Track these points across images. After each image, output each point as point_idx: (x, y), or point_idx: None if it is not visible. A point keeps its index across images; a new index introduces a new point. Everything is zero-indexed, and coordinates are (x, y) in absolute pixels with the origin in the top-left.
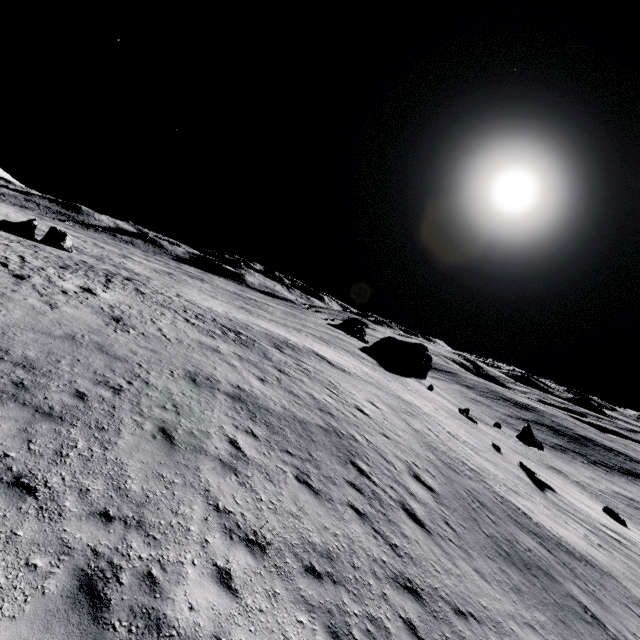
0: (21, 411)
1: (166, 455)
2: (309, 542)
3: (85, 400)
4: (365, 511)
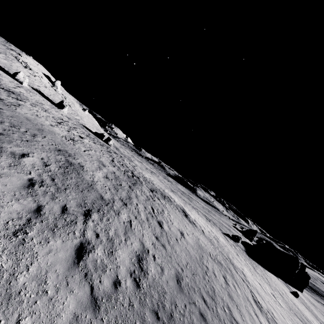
0: None
1: None
2: None
3: None
4: (44, 214)
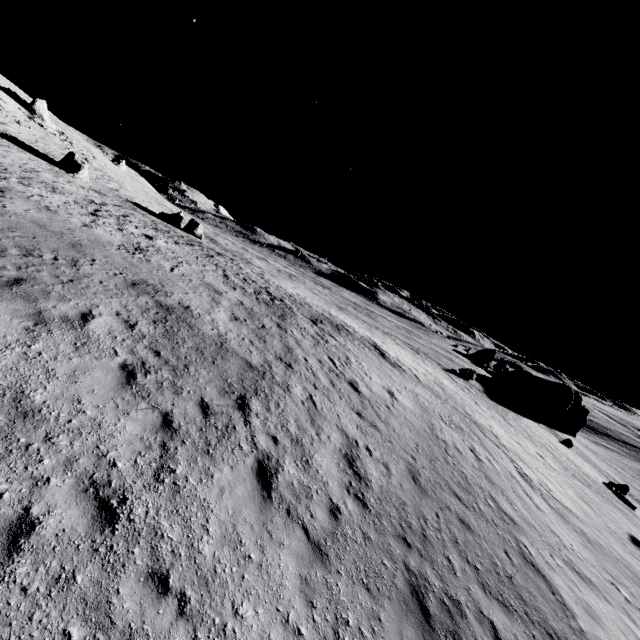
0: None
1: None
2: (22, 392)
3: None
4: (181, 428)
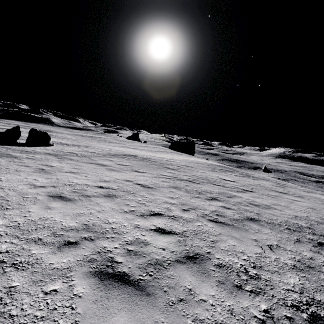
0: None
1: None
2: None
3: None
4: None
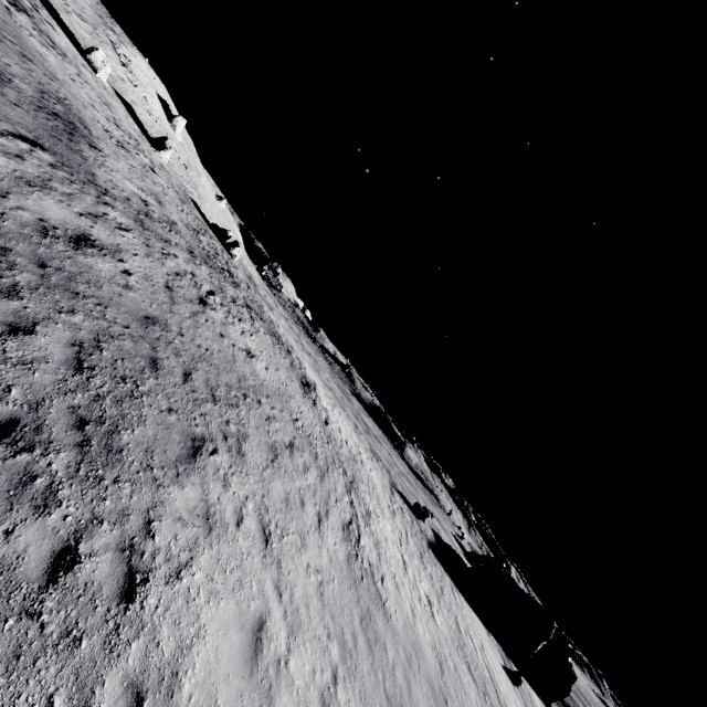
0: None
1: None
2: None
3: None
4: None
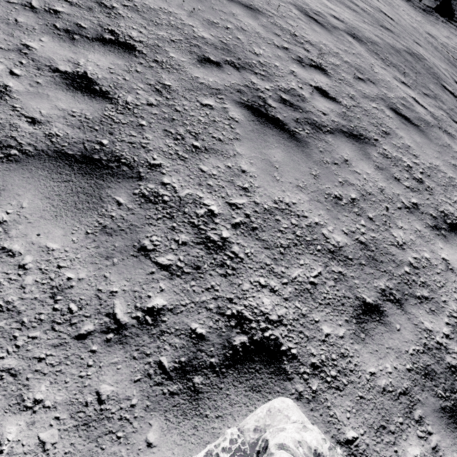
0: (344, 144)
1: (429, 141)
2: None
3: (334, 99)
4: None
